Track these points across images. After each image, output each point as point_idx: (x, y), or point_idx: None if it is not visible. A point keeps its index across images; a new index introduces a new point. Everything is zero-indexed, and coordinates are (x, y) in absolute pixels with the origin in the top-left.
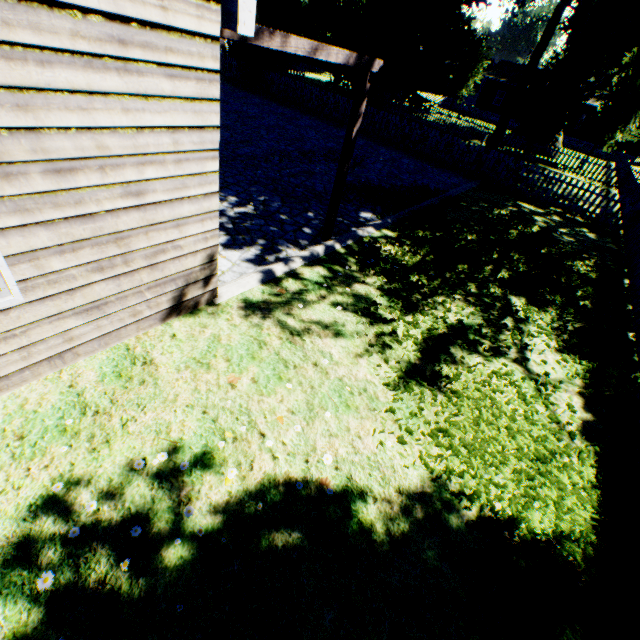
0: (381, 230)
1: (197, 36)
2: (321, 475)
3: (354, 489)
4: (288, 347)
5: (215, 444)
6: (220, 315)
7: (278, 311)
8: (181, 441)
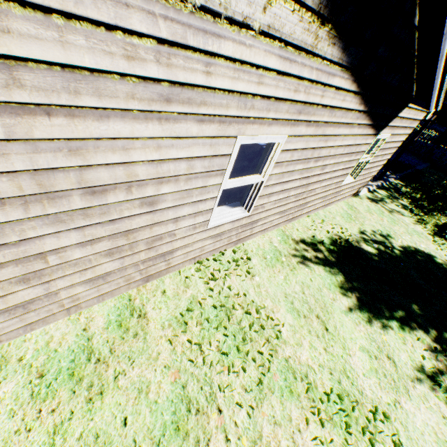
0: (396, 180)
1: (418, 120)
2: (421, 249)
3: (432, 255)
4: (390, 215)
5: (388, 233)
6: (363, 199)
7: (379, 203)
8: (379, 230)
